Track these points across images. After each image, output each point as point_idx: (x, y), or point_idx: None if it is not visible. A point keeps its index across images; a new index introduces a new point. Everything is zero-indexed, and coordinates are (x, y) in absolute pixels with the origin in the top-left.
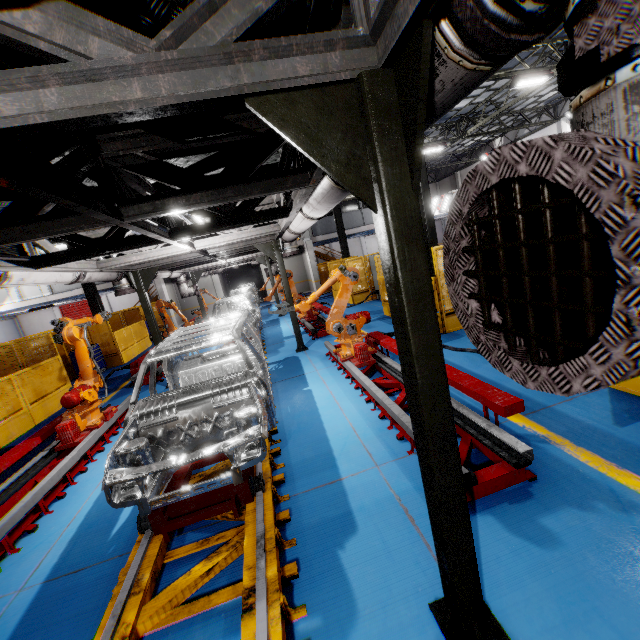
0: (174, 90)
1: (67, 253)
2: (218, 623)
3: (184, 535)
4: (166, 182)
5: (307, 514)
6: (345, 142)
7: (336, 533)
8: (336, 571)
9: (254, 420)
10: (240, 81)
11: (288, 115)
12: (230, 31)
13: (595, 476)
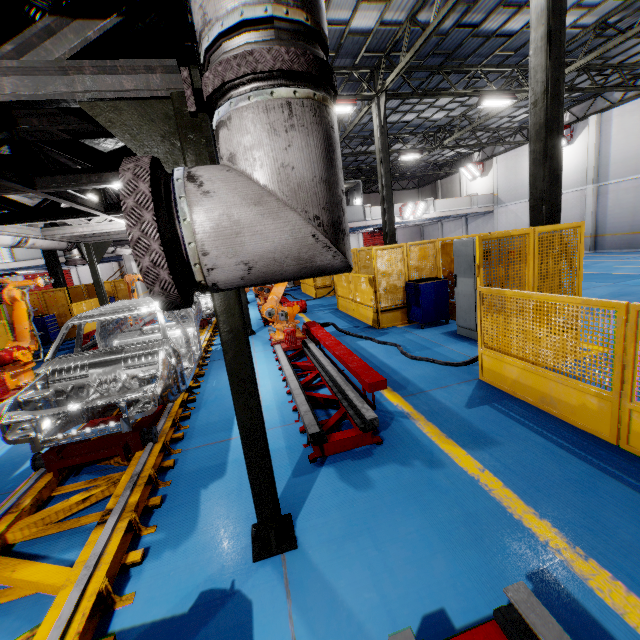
0: (18, 90)
1: (2, 216)
2: (81, 537)
3: (79, 476)
4: (79, 159)
5: (190, 463)
6: (164, 144)
7: (206, 477)
8: (193, 503)
9: (154, 381)
10: (75, 88)
11: (115, 118)
12: (66, 50)
13: (427, 443)
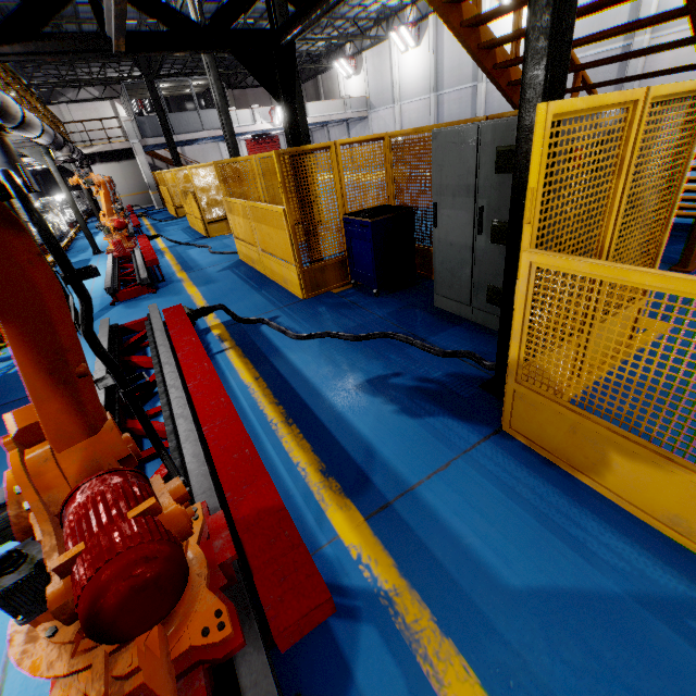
0: None
1: None
2: None
3: None
4: None
5: None
6: None
7: None
8: None
9: None
10: None
11: None
12: None
13: (181, 289)
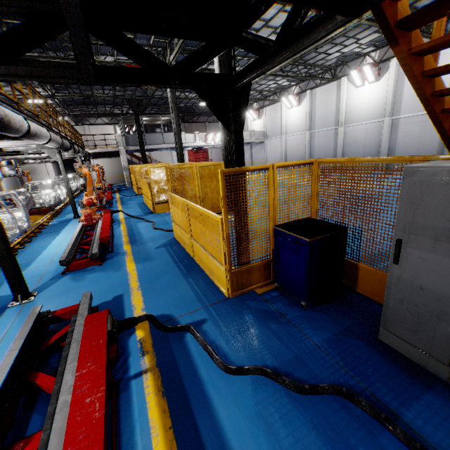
0: None
1: None
2: None
3: None
4: None
5: None
6: None
7: (4, 285)
8: None
9: None
10: None
11: None
12: None
13: (122, 263)
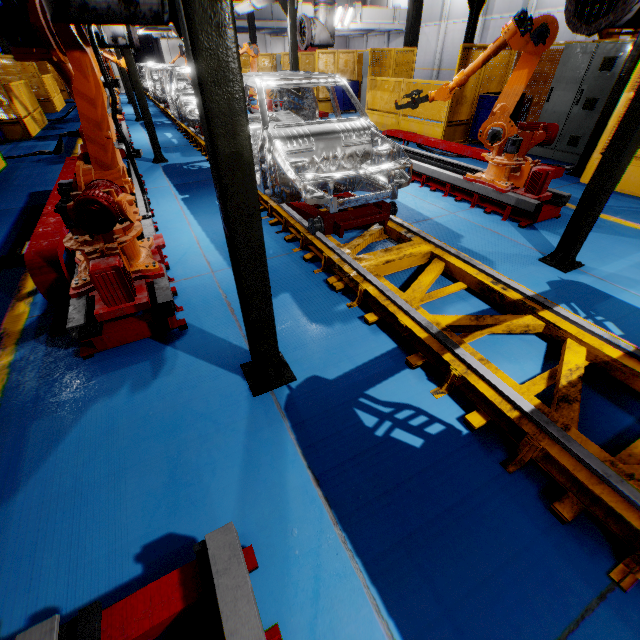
0: None
1: None
2: None
3: None
4: None
5: None
6: None
7: None
8: None
9: None
10: None
11: None
12: None
13: None
